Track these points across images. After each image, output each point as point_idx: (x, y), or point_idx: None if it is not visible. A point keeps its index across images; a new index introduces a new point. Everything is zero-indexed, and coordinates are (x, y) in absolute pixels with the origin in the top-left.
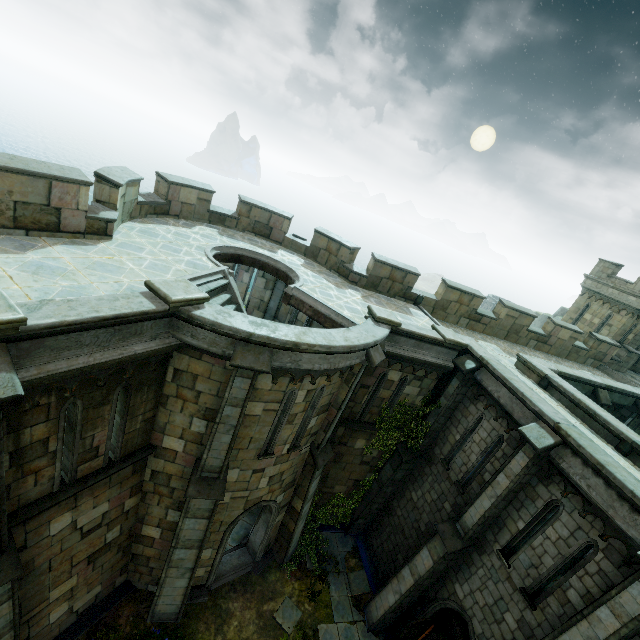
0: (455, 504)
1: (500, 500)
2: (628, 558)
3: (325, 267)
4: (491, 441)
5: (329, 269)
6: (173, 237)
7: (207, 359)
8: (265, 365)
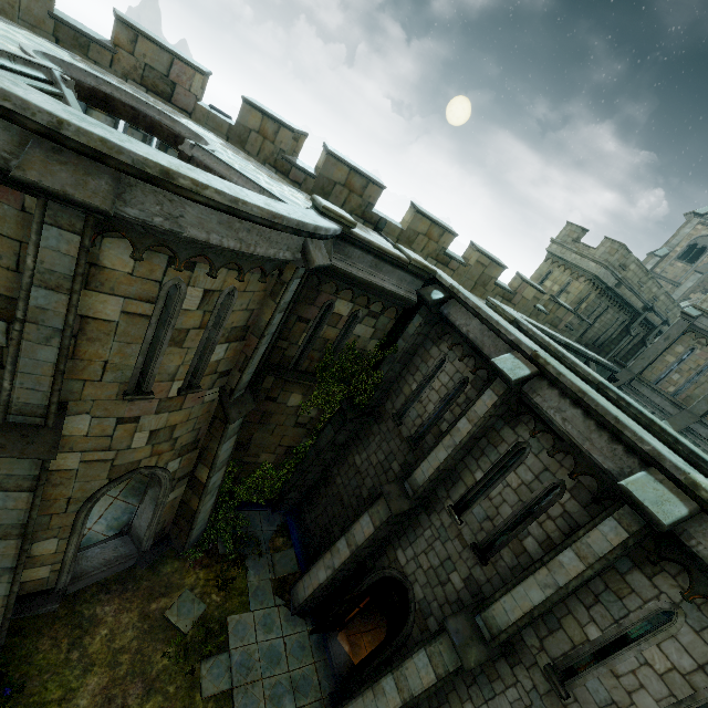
0: (405, 463)
1: (459, 449)
2: (599, 494)
3: (257, 160)
4: (453, 385)
5: (263, 163)
6: None
7: None
8: (100, 198)
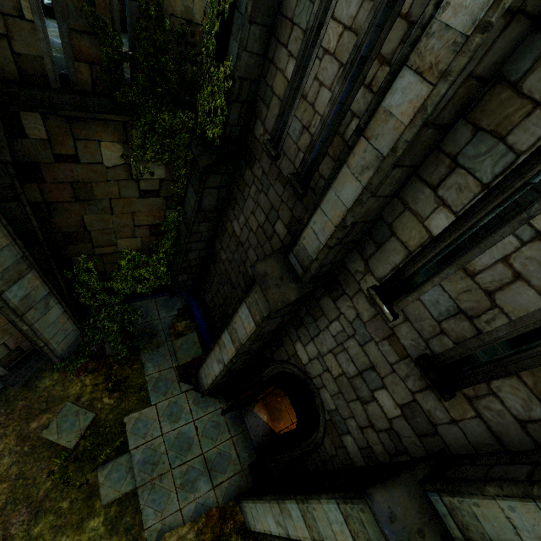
0: (292, 221)
1: (390, 167)
2: None
3: None
4: (371, 11)
5: None
6: None
7: None
8: None
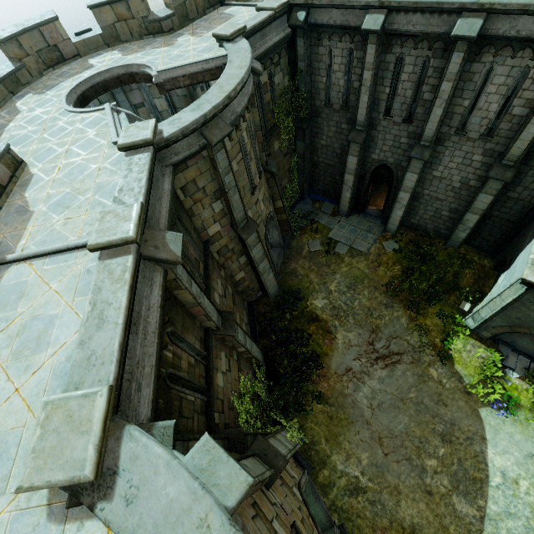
0: (348, 120)
1: (372, 88)
2: (445, 47)
3: (135, 40)
4: (346, 60)
5: (140, 39)
6: (35, 127)
7: (191, 163)
8: (227, 128)
